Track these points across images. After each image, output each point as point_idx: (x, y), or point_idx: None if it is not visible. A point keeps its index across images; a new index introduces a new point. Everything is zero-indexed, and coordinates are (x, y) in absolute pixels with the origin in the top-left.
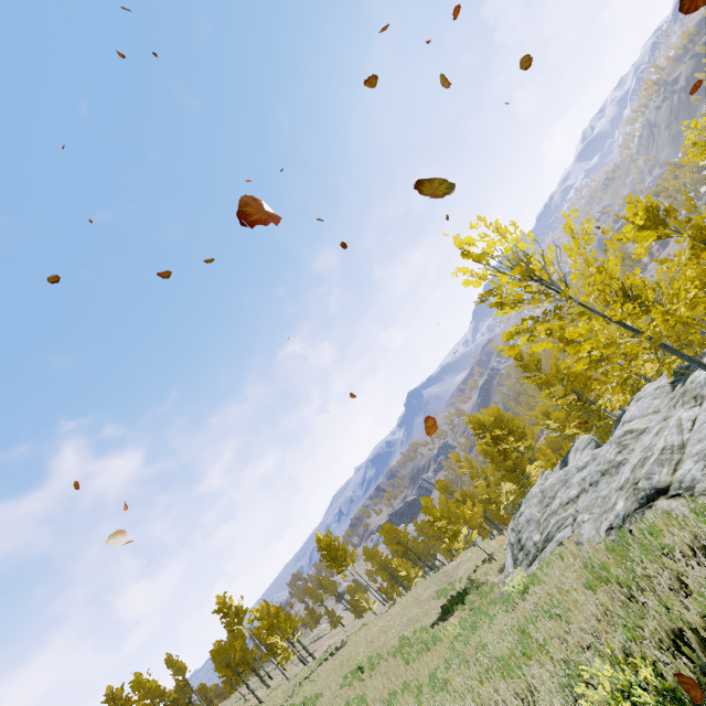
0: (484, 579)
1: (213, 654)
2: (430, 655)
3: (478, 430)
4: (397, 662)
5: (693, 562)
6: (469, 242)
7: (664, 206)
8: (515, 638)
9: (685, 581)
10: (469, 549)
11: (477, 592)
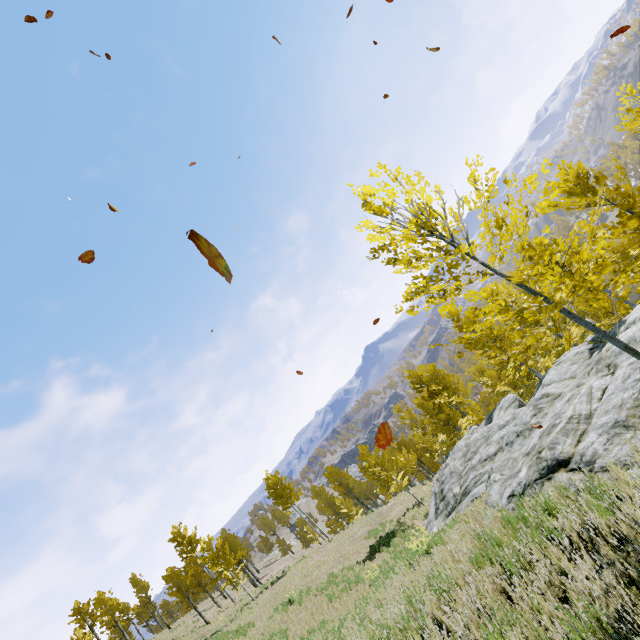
0: (411, 523)
1: (165, 579)
2: (351, 595)
3: (417, 385)
4: (323, 598)
5: (577, 555)
6: (369, 192)
7: (595, 173)
8: (403, 607)
9: (563, 582)
10: (403, 493)
11: (401, 536)
